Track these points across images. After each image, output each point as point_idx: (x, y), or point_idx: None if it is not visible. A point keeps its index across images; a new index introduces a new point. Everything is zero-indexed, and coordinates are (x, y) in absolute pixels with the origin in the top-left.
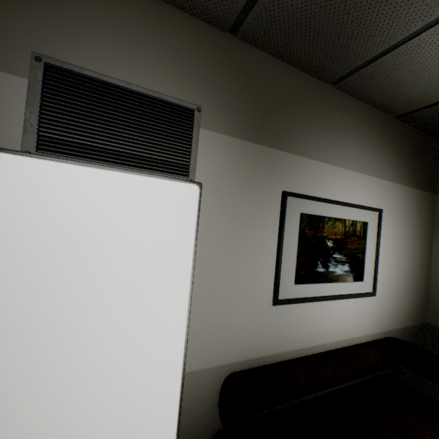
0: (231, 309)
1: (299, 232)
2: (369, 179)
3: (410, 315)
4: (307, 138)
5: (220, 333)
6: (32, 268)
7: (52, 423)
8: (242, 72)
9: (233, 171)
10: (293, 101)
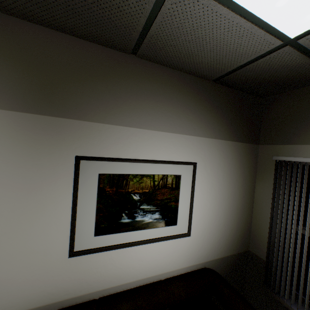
0: (17, 266)
1: (98, 191)
2: (182, 137)
3: (231, 246)
4: (106, 106)
5: (4, 288)
6: None
7: None
8: (16, 47)
9: (10, 142)
10: (85, 72)
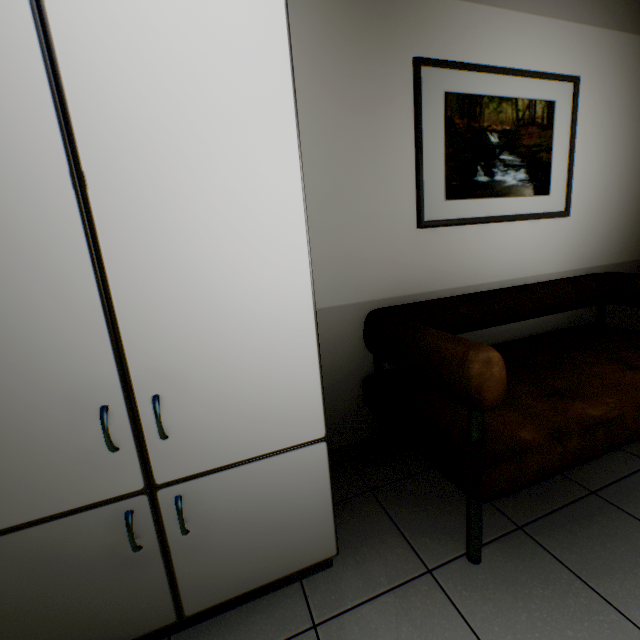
0: (363, 235)
1: (445, 124)
2: (556, 26)
3: (627, 246)
4: None
5: (354, 264)
6: (128, 62)
7: (190, 229)
8: None
9: (336, 34)
10: None
